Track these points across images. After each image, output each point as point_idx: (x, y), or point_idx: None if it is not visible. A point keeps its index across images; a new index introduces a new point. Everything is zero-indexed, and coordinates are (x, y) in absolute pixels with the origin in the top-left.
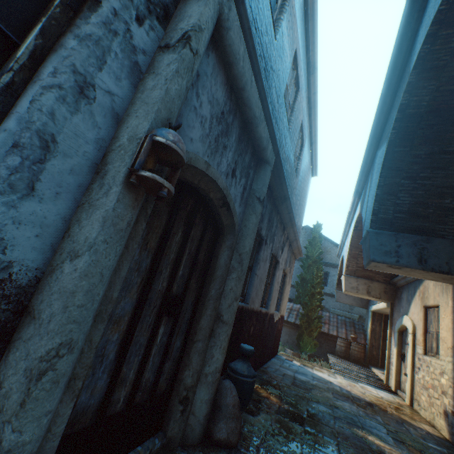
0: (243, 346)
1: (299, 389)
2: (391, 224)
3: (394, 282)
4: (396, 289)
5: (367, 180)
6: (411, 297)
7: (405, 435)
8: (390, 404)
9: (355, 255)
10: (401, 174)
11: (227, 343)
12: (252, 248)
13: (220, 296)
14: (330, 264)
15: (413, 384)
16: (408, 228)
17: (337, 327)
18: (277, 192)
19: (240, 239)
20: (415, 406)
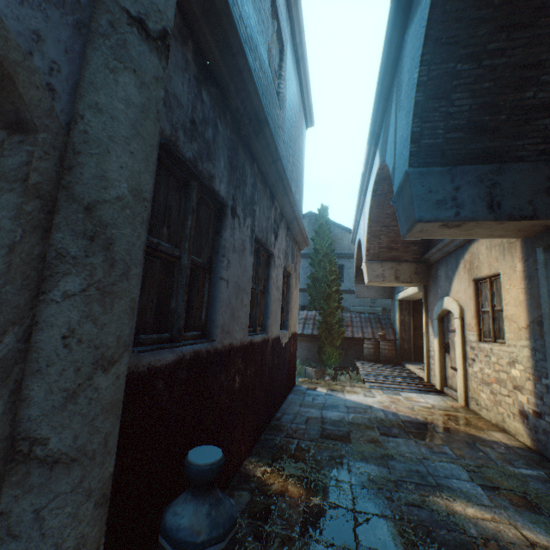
0: (192, 461)
1: (333, 441)
2: (443, 154)
3: (427, 258)
4: (430, 267)
5: (389, 104)
6: (452, 272)
7: (491, 469)
8: (446, 414)
9: (376, 232)
10: (458, 52)
11: (97, 517)
12: (148, 192)
13: (10, 374)
14: (343, 256)
15: (467, 379)
16: (469, 156)
17: (361, 327)
18: (238, 100)
19: (78, 153)
20: (472, 406)
